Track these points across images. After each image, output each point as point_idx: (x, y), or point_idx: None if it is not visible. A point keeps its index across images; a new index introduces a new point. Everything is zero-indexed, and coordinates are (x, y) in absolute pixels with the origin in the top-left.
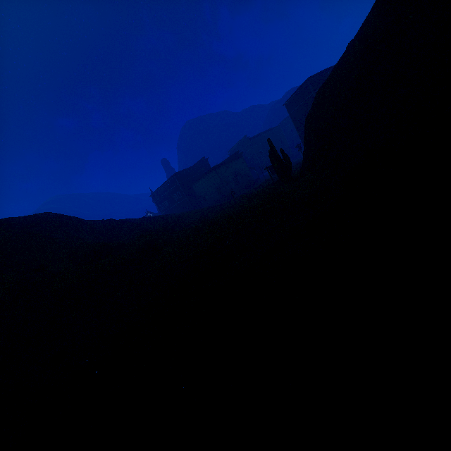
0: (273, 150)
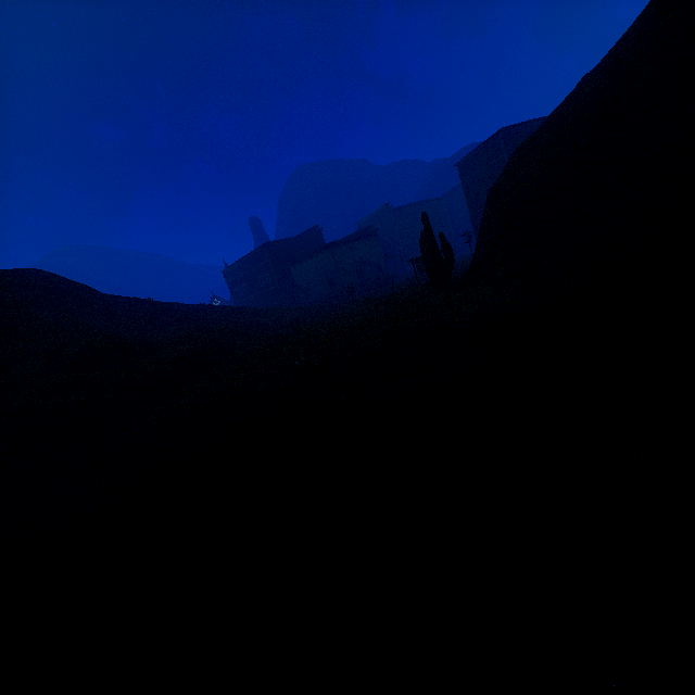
0: (427, 232)
